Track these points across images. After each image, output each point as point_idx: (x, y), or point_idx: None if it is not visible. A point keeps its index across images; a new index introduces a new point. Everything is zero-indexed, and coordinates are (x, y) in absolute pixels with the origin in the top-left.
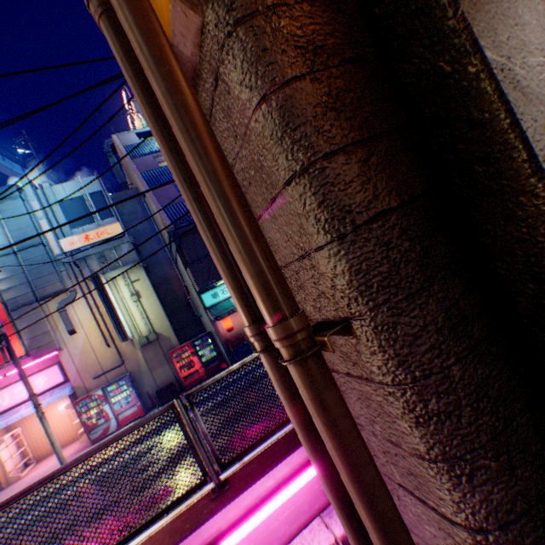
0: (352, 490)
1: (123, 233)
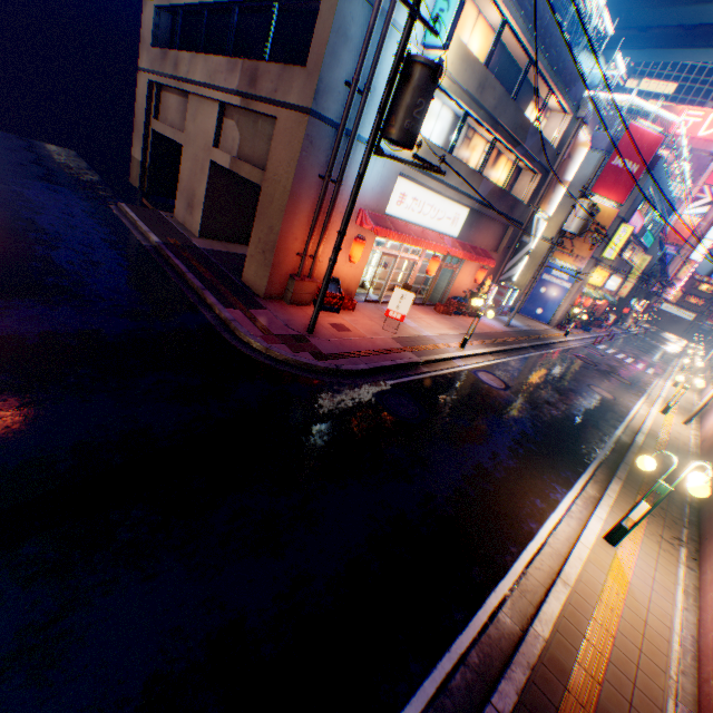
0: None
1: None
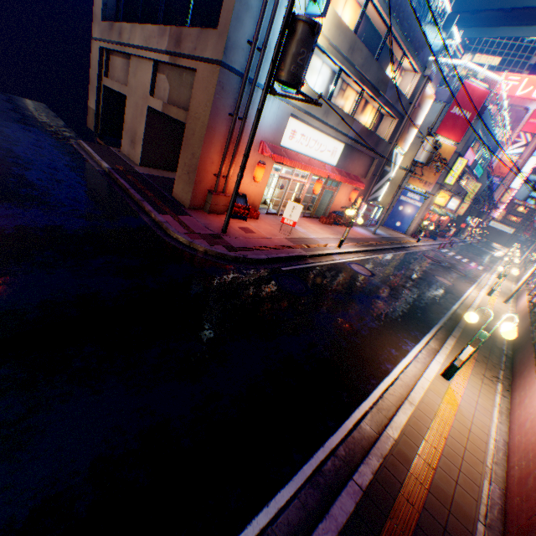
0: None
1: None
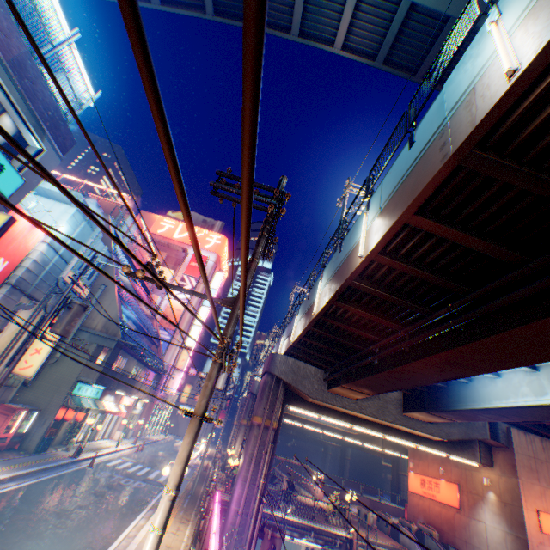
0: (260, 478)
1: (85, 297)
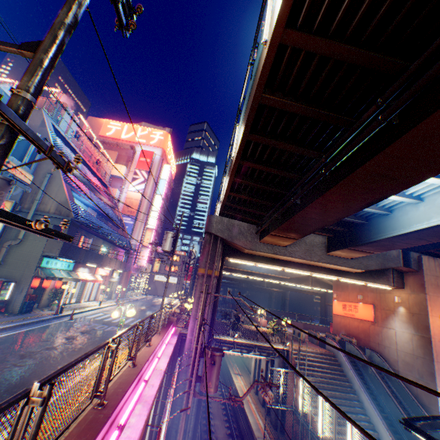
0: (207, 315)
1: (30, 184)
